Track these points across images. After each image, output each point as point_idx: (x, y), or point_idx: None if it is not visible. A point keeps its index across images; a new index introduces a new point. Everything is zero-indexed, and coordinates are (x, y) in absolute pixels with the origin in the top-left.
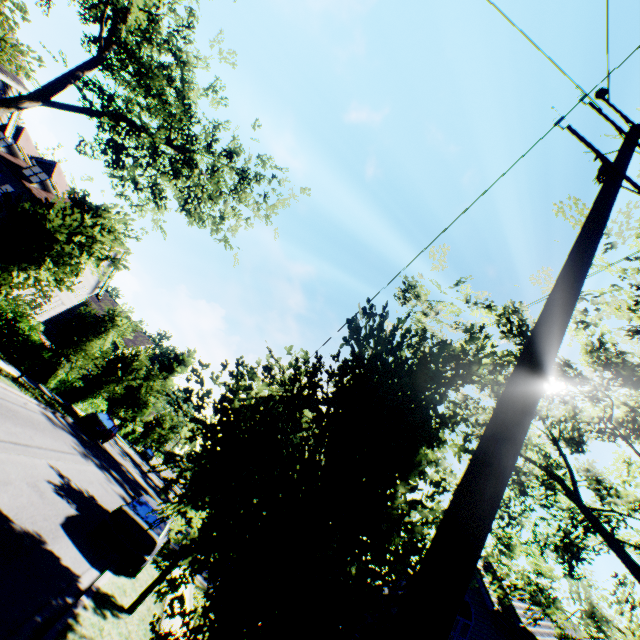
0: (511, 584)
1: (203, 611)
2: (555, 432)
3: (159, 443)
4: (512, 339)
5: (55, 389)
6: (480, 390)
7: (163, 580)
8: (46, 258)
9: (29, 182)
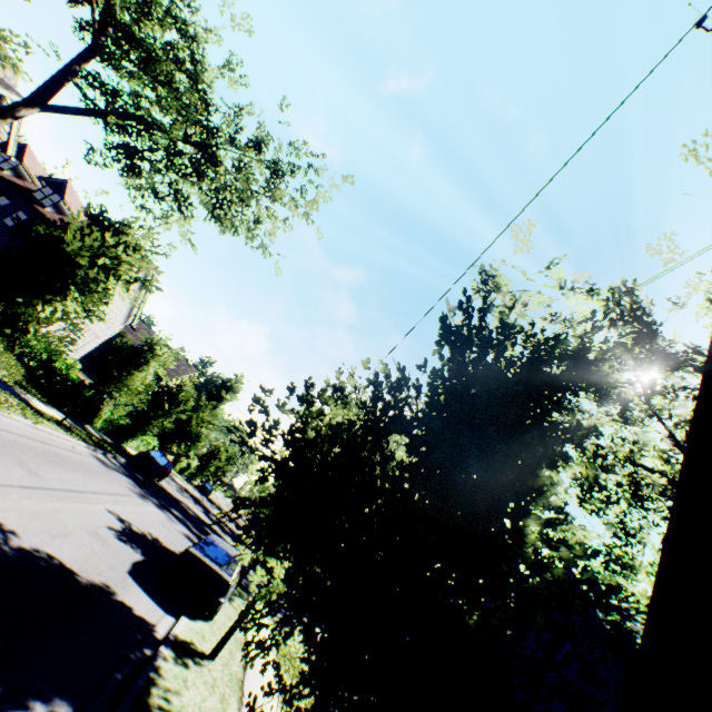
0: (630, 607)
1: (301, 677)
2: (677, 433)
3: (217, 476)
4: (621, 327)
5: (102, 429)
6: (585, 392)
7: (250, 643)
8: (70, 287)
9: (42, 206)
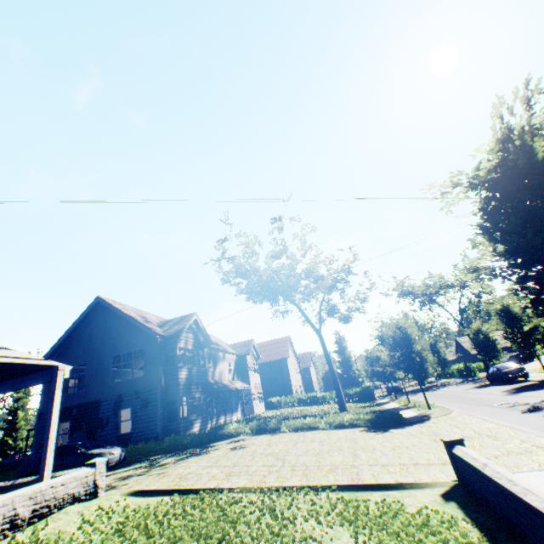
0: None
1: None
2: None
3: None
4: None
5: None
6: None
7: None
8: None
9: None
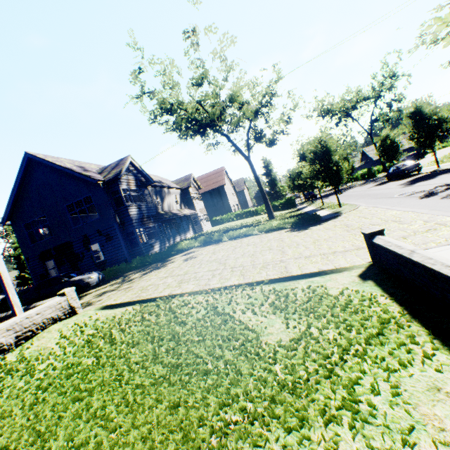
0: None
1: None
2: None
3: None
4: None
5: None
6: None
7: None
8: None
9: None
